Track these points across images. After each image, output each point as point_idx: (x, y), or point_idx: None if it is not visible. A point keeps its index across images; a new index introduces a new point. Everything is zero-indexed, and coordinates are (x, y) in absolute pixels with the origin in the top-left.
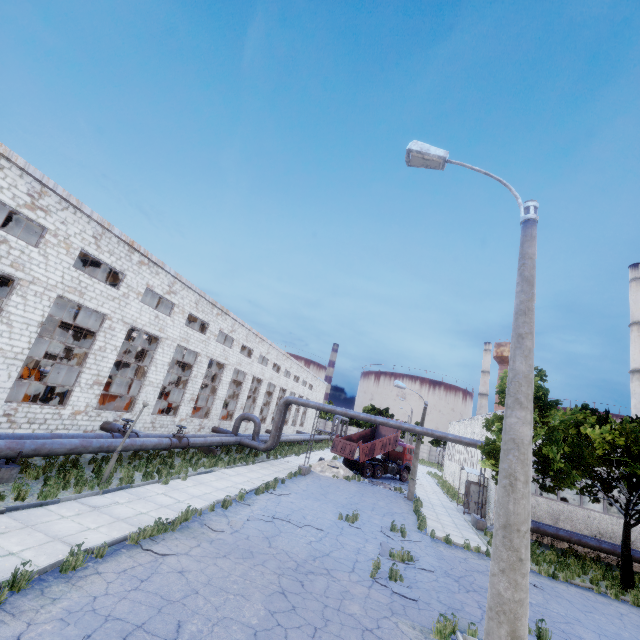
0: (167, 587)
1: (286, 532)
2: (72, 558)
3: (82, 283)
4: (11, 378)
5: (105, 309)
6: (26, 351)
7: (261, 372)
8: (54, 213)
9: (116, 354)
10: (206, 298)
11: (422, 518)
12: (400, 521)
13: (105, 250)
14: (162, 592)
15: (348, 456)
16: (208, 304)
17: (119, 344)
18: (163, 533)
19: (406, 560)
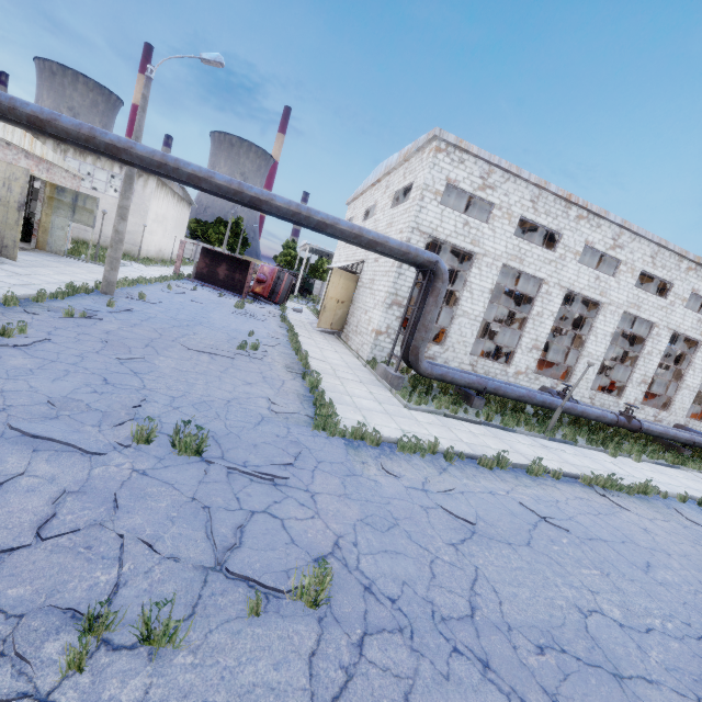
0: (628, 531)
1: None
2: (535, 465)
3: (521, 250)
4: (473, 336)
5: (541, 274)
6: (481, 314)
7: None
8: (498, 188)
9: (552, 320)
10: (668, 248)
11: None
12: None
13: (541, 212)
14: (623, 531)
15: None
16: (671, 256)
17: (555, 310)
18: (617, 491)
19: None
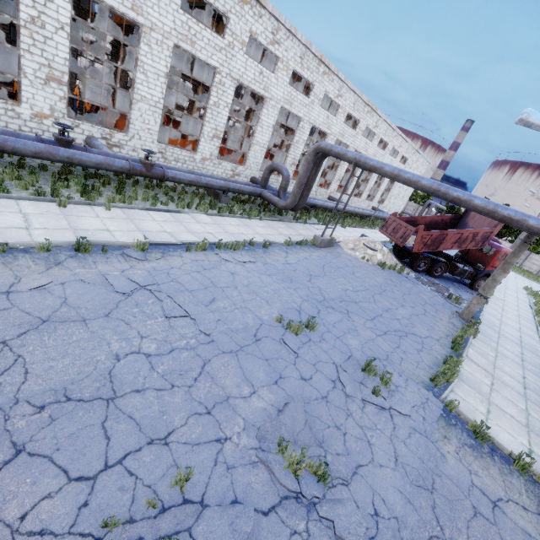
0: None
1: (115, 319)
2: None
3: None
4: None
5: None
6: None
7: (325, 122)
8: None
9: (67, 37)
10: None
11: (455, 361)
12: (406, 353)
13: None
14: None
15: (397, 241)
16: None
17: (65, 20)
18: None
19: (311, 471)
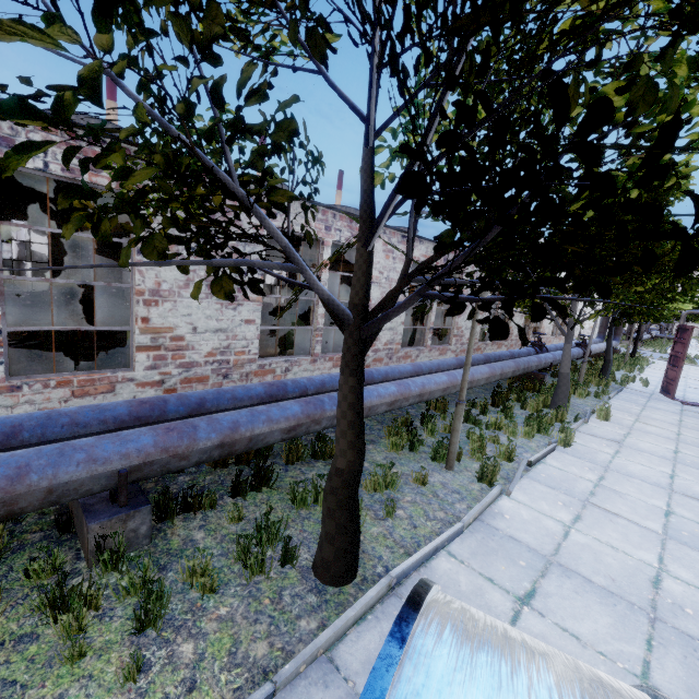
0: None
1: None
2: None
3: None
4: None
5: None
6: None
7: None
8: None
9: None
10: None
11: None
12: None
13: None
14: None
15: None
16: None
17: None
18: None
19: None
